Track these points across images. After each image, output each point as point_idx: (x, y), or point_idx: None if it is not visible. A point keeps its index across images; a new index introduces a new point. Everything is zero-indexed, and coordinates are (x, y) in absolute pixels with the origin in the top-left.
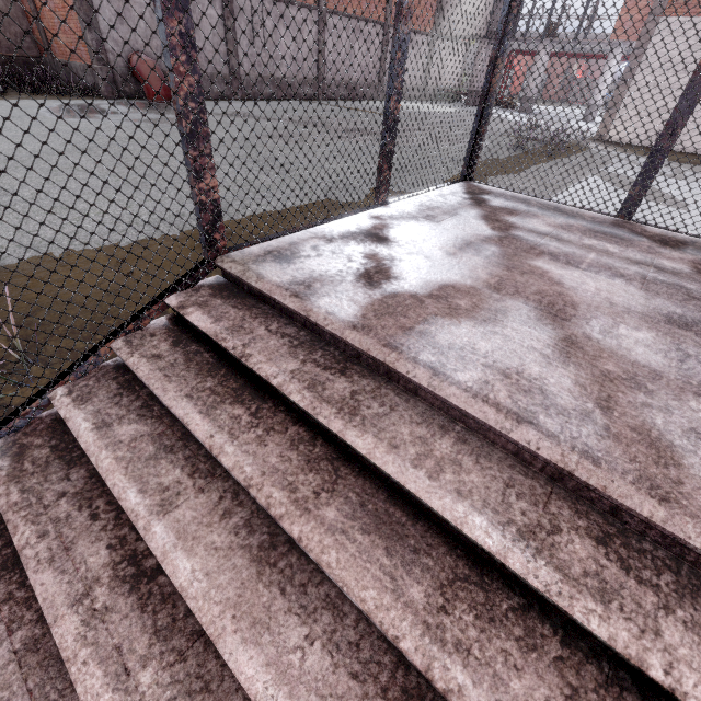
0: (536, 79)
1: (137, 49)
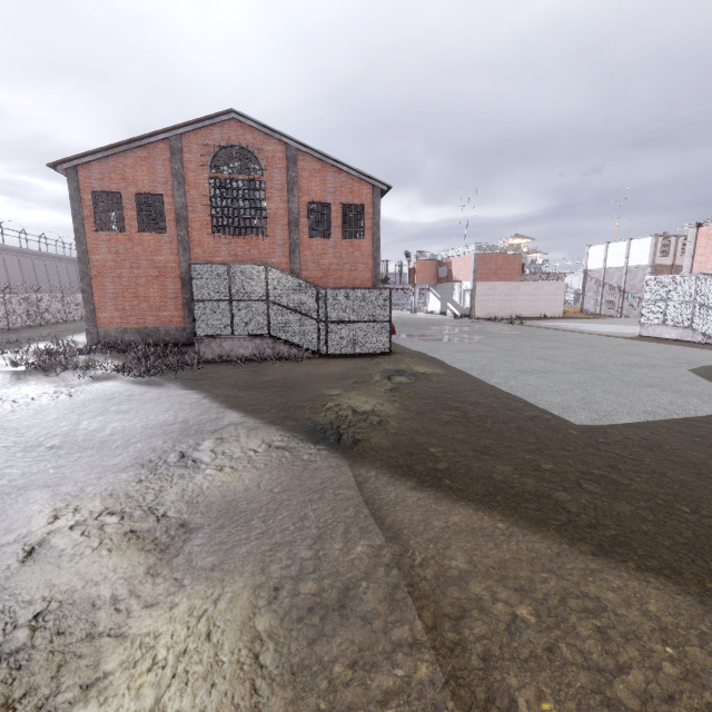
0: None
1: None
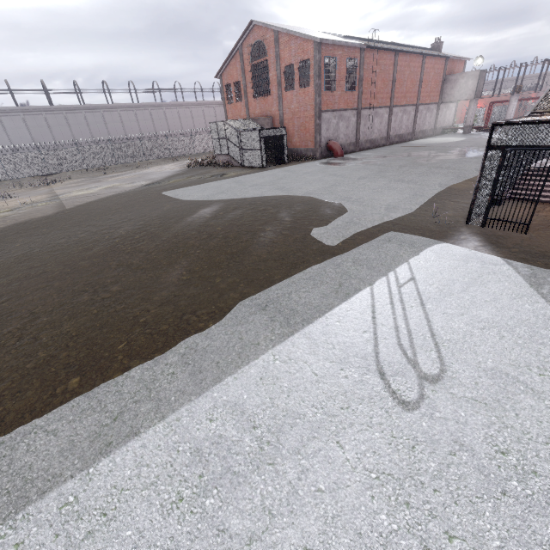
0: (510, 114)
1: (329, 139)
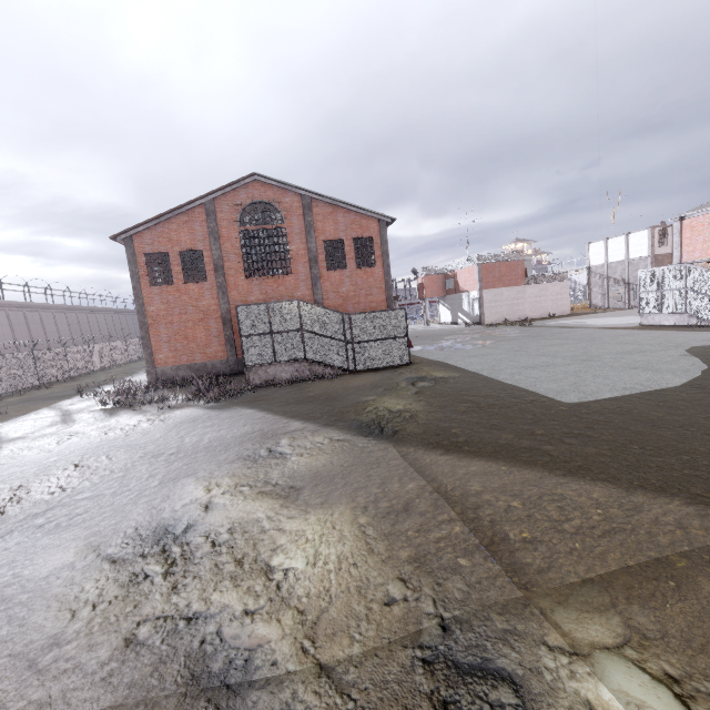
0: None
1: None
